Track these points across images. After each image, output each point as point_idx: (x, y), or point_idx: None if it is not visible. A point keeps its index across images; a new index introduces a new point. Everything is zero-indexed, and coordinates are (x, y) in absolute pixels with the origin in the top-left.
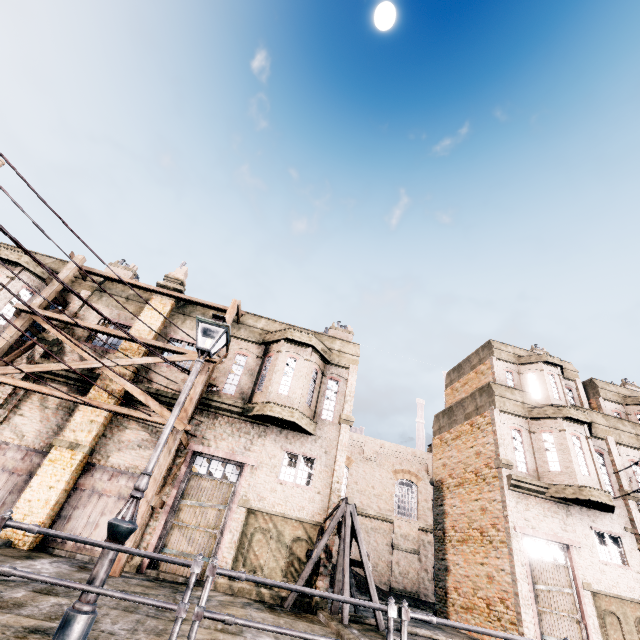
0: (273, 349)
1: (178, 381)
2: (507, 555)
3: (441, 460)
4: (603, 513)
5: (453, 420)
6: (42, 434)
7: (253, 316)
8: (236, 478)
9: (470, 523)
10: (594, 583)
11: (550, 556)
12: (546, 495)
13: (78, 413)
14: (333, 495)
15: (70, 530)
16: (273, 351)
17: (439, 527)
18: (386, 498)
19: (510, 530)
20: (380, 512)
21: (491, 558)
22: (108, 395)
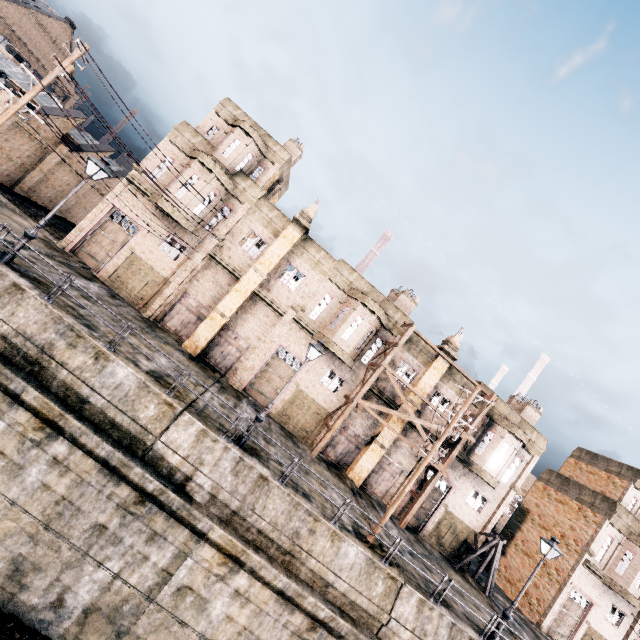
0: (497, 429)
1: (434, 423)
2: (556, 589)
3: (536, 500)
4: (626, 601)
5: (564, 489)
6: (364, 427)
7: (490, 391)
8: (444, 490)
9: (538, 552)
10: (593, 624)
11: (578, 601)
12: (601, 579)
13: (386, 427)
14: (490, 525)
15: (369, 481)
16: (496, 430)
17: (510, 530)
18: None
19: (568, 582)
20: None
21: (543, 579)
22: (401, 422)
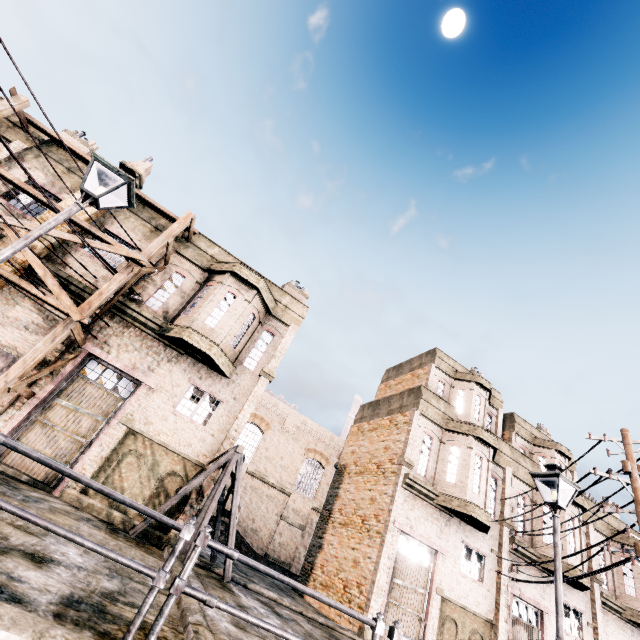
0: (216, 279)
1: (98, 276)
2: (378, 545)
3: (352, 447)
4: (478, 532)
5: (376, 413)
6: None
7: (208, 240)
8: (128, 395)
9: (356, 510)
10: (447, 590)
11: (417, 556)
12: (434, 501)
13: None
14: (226, 441)
15: None
16: (215, 281)
17: (328, 507)
18: (291, 471)
19: (389, 523)
20: (281, 483)
21: (363, 545)
22: (6, 261)
